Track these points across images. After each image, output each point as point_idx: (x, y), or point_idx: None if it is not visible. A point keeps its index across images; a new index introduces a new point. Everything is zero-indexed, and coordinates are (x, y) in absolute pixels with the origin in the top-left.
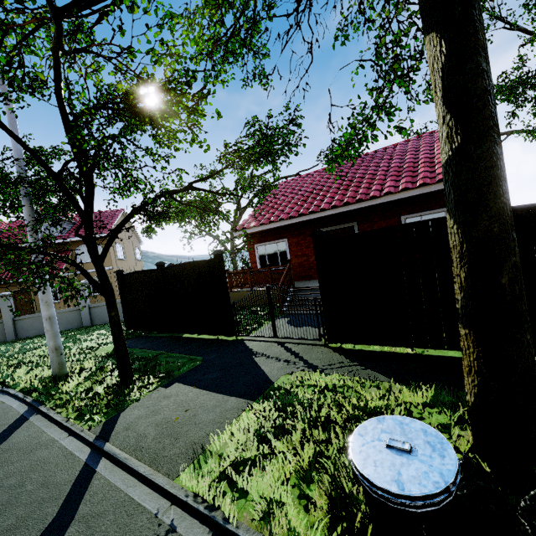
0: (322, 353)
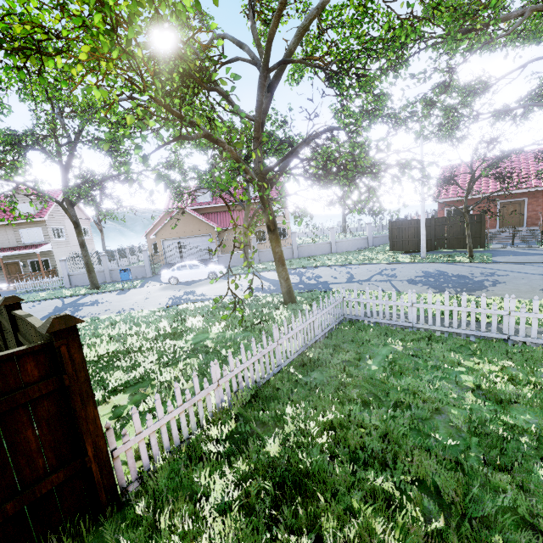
0: None
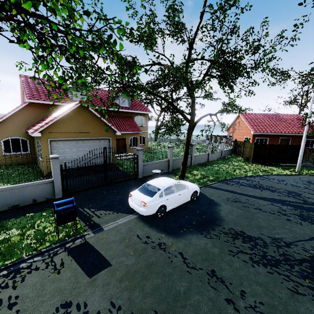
0: None
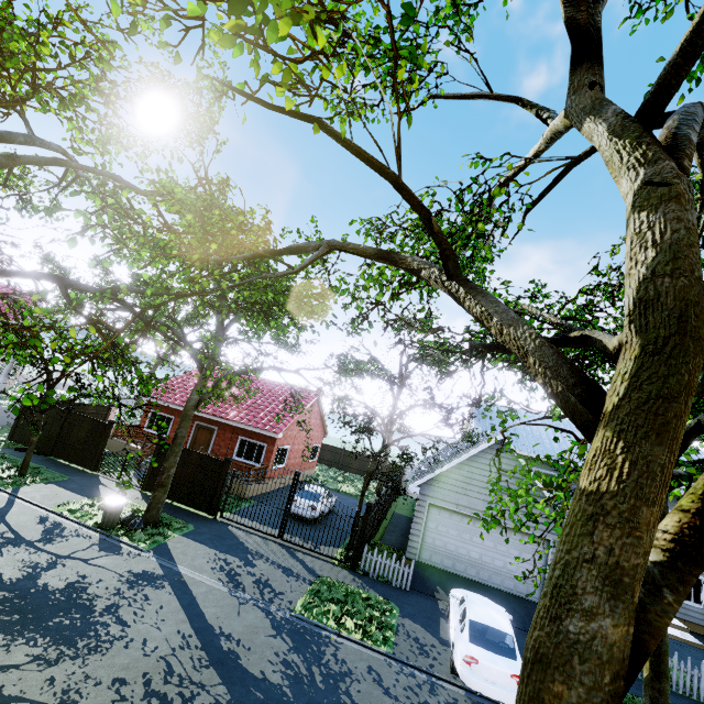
0: (135, 493)
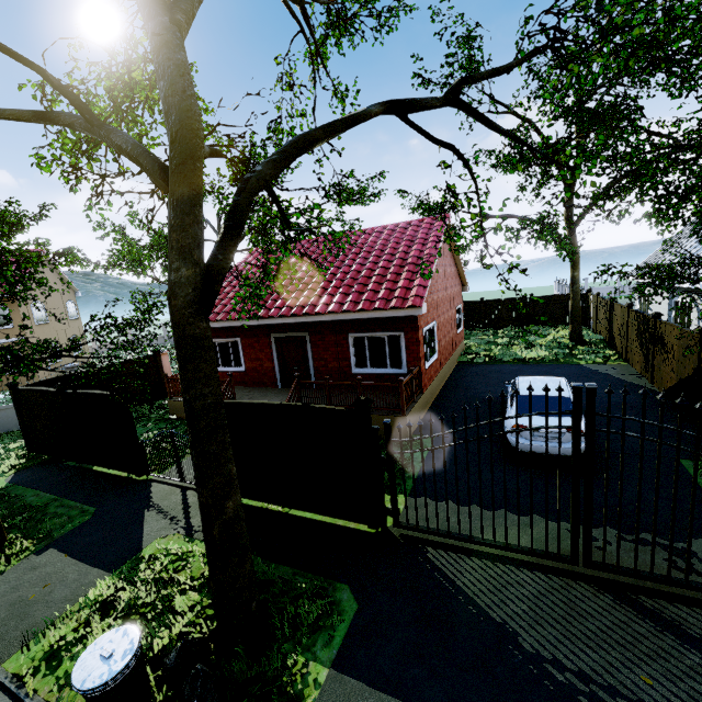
0: None
